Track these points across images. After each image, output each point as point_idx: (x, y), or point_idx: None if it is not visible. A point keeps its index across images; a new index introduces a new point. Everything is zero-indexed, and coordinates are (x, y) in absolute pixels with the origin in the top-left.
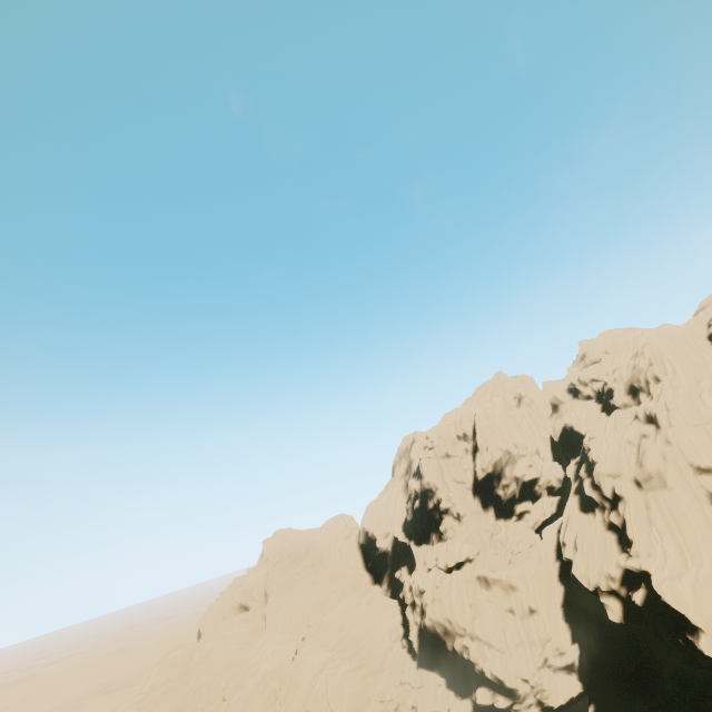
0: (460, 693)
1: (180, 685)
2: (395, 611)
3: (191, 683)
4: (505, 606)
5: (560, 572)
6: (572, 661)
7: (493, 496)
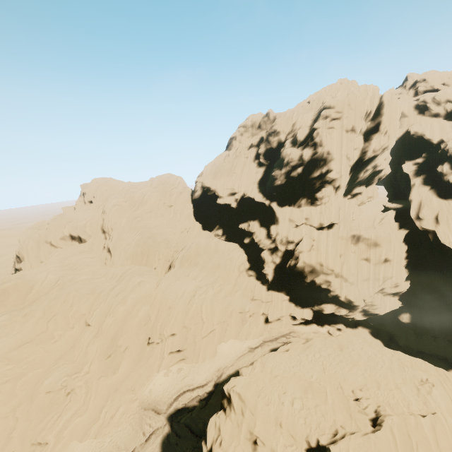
0: (299, 305)
1: (23, 318)
2: (240, 251)
3: (39, 314)
4: (363, 256)
5: (405, 237)
6: (403, 290)
7: (354, 177)
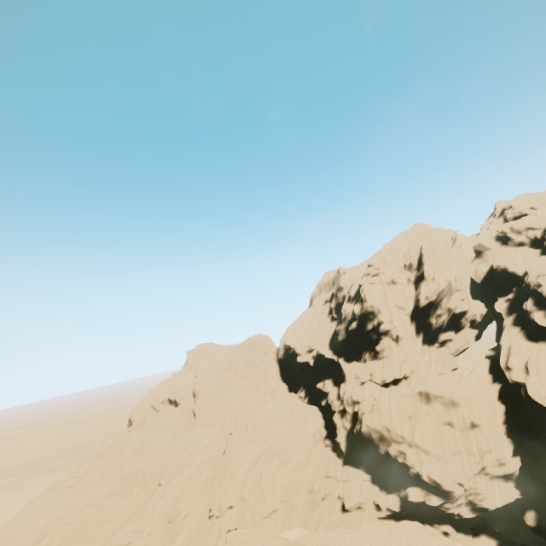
0: (384, 488)
1: (116, 471)
2: (317, 415)
3: (127, 469)
4: (443, 420)
5: (499, 393)
6: (513, 471)
7: (425, 324)
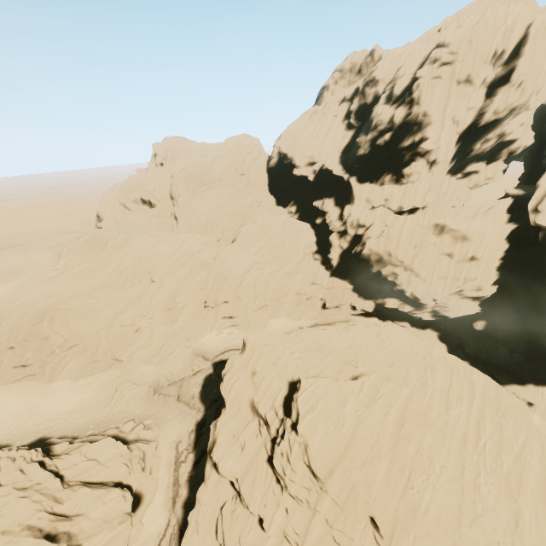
0: (363, 296)
1: (101, 267)
2: (310, 232)
3: (113, 266)
4: (445, 251)
5: (510, 233)
6: (486, 295)
7: (467, 149)
